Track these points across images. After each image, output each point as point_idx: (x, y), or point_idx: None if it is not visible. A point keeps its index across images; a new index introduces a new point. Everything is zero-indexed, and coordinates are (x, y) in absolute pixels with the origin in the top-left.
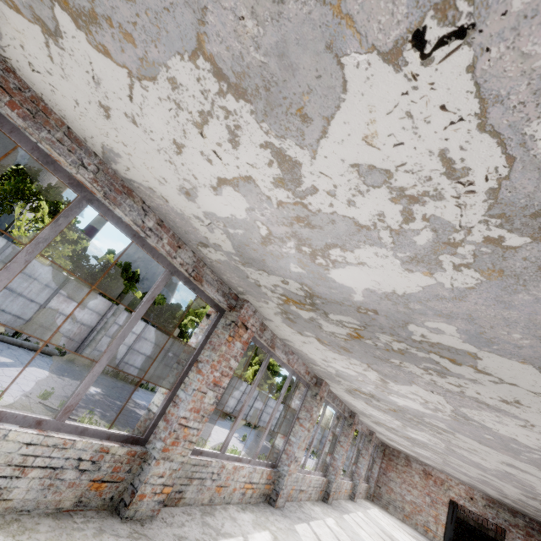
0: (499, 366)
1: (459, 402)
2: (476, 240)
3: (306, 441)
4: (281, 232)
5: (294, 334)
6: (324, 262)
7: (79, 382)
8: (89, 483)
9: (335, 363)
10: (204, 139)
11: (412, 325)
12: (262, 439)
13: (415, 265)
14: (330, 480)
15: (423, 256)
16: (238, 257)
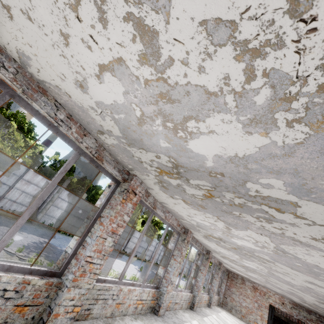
0: (314, 211)
1: (280, 241)
2: (310, 90)
3: (178, 270)
4: (150, 112)
5: (168, 198)
6: (183, 135)
7: (33, 235)
8: (13, 307)
9: (195, 218)
10: (81, 24)
11: (249, 183)
12: (148, 269)
13: (254, 127)
14: (195, 295)
15: (261, 116)
16: (125, 139)
